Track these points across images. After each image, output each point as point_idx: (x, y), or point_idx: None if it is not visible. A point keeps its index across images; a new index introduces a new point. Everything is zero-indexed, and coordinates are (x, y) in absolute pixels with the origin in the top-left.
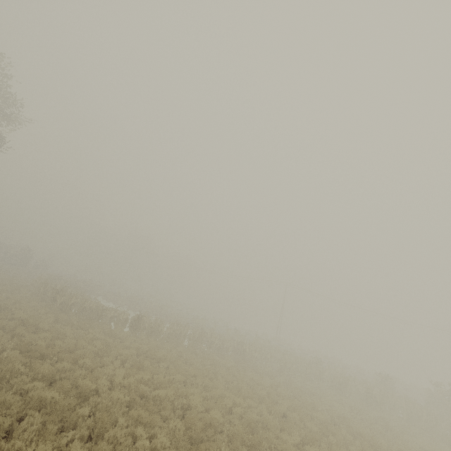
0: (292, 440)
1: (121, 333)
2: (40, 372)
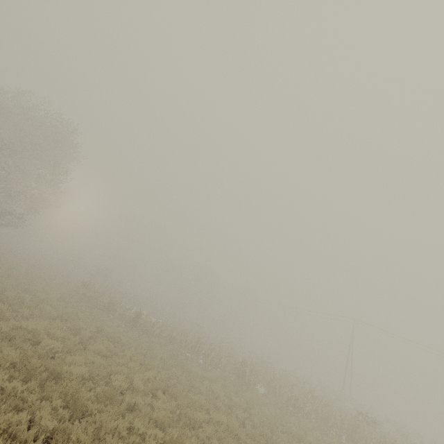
0: (149, 432)
1: (106, 320)
2: None
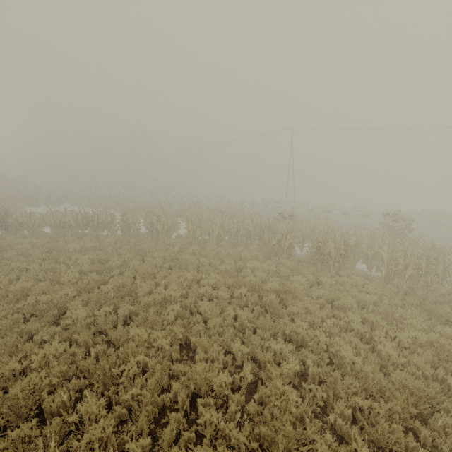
0: None
1: None
2: None
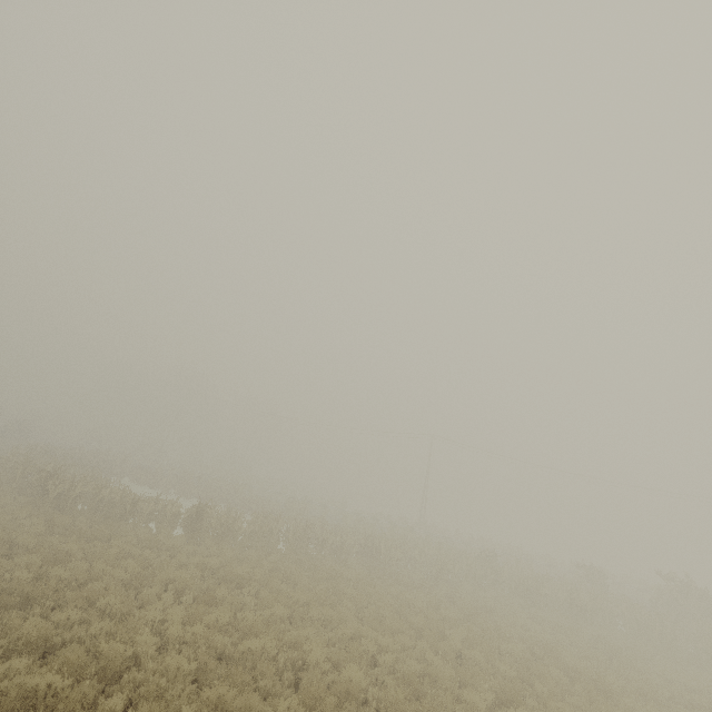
0: (481, 700)
1: (170, 541)
2: (21, 636)
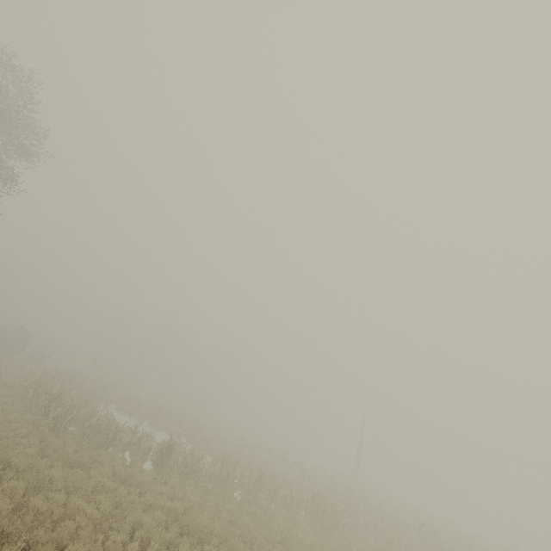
0: None
1: (141, 476)
2: None
